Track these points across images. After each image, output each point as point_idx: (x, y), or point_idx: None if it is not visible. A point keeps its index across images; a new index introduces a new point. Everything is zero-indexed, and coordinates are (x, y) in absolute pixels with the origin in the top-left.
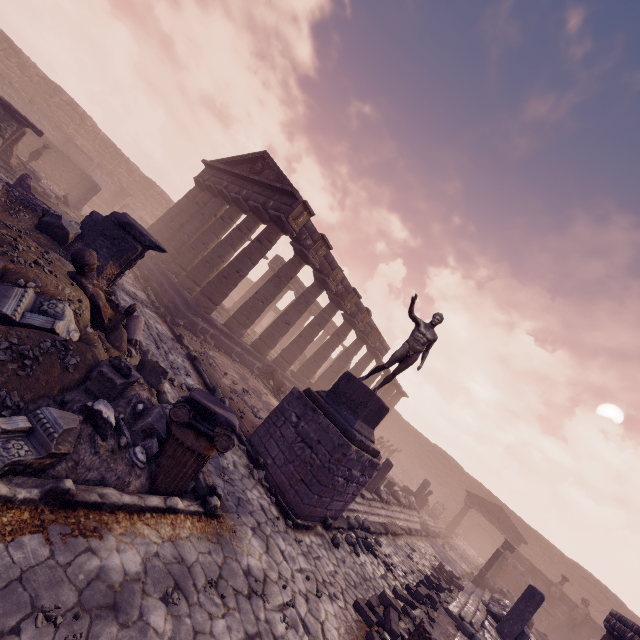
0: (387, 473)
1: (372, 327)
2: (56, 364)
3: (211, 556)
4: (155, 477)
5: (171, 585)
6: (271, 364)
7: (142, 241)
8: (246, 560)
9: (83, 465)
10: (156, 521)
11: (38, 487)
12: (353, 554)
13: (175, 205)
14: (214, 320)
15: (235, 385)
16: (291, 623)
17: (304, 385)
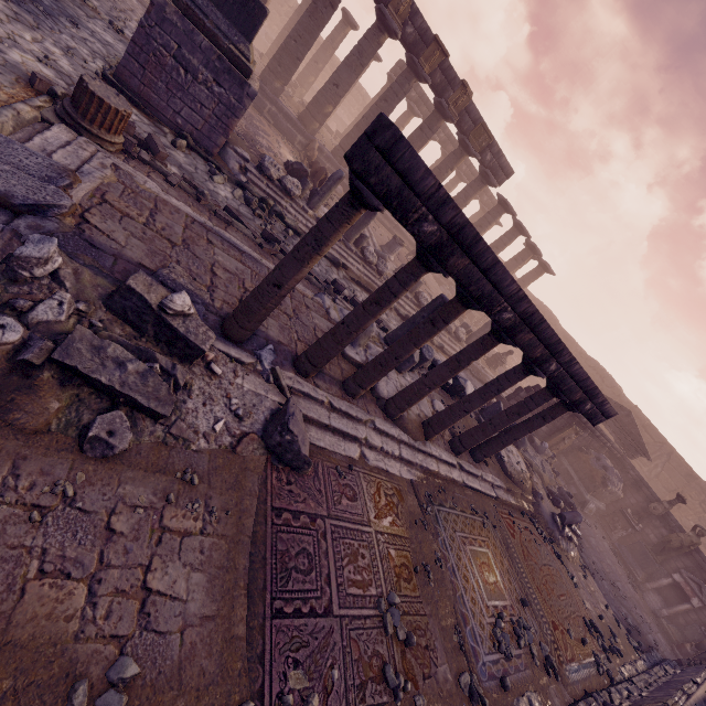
0: (369, 220)
1: (476, 122)
2: None
3: None
4: None
5: None
6: (321, 146)
7: None
8: None
9: None
10: None
11: None
12: (204, 173)
13: None
14: None
15: None
16: None
17: None
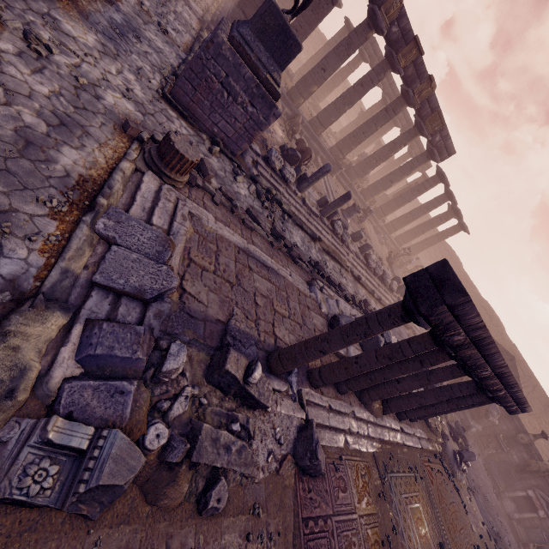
0: (343, 203)
1: (434, 110)
2: None
3: None
4: None
5: None
6: (302, 117)
7: None
8: (62, 21)
9: None
10: None
11: None
12: (230, 174)
13: None
14: None
15: None
16: (61, 50)
17: (336, 159)
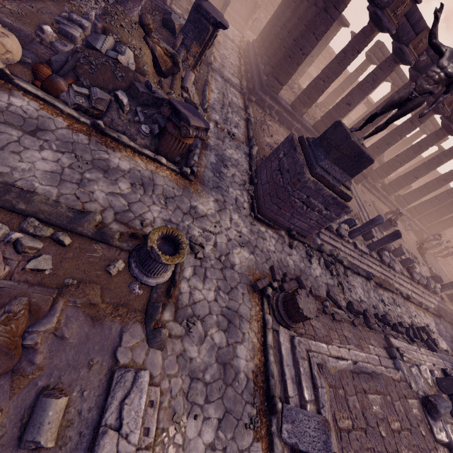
0: (392, 241)
1: None
2: (108, 72)
3: (173, 190)
4: (158, 147)
5: (140, 183)
6: None
7: (208, 19)
8: (197, 204)
9: (115, 122)
10: (148, 162)
11: (89, 120)
12: (306, 259)
13: (281, 2)
14: (279, 99)
15: (275, 144)
16: (205, 237)
17: None
